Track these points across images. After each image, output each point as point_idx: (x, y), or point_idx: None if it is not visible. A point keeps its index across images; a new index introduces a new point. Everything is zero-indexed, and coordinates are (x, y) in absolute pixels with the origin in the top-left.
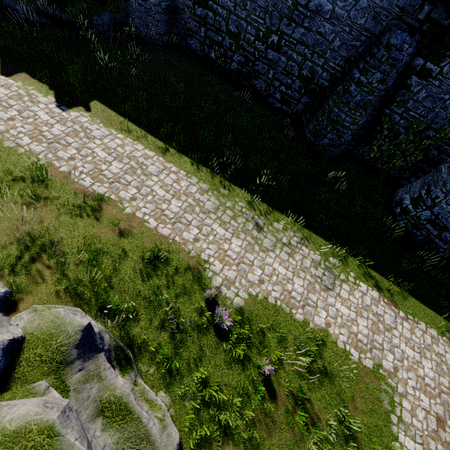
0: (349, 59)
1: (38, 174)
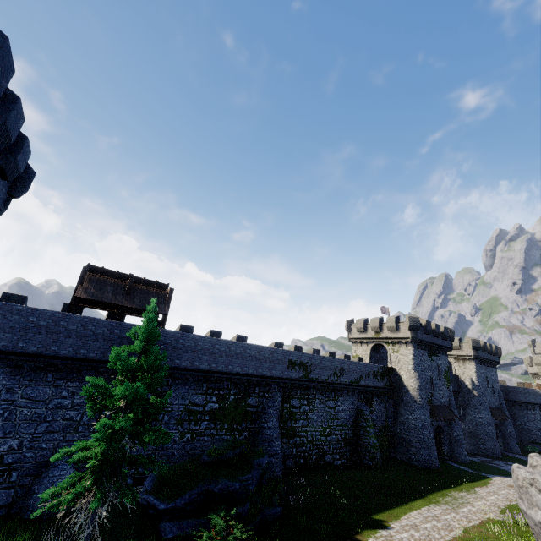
0: (353, 420)
1: None
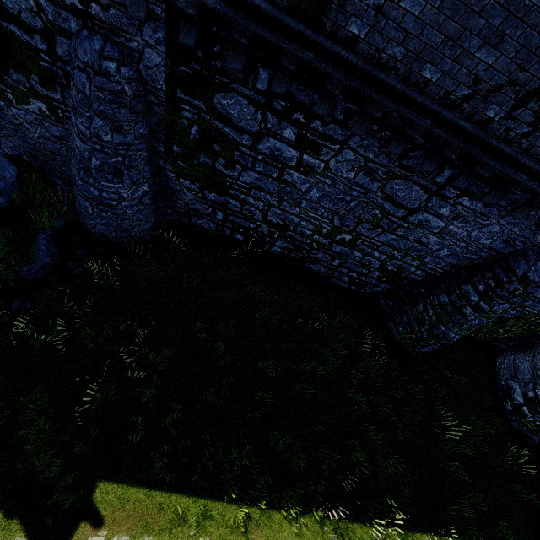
0: (457, 265)
1: None
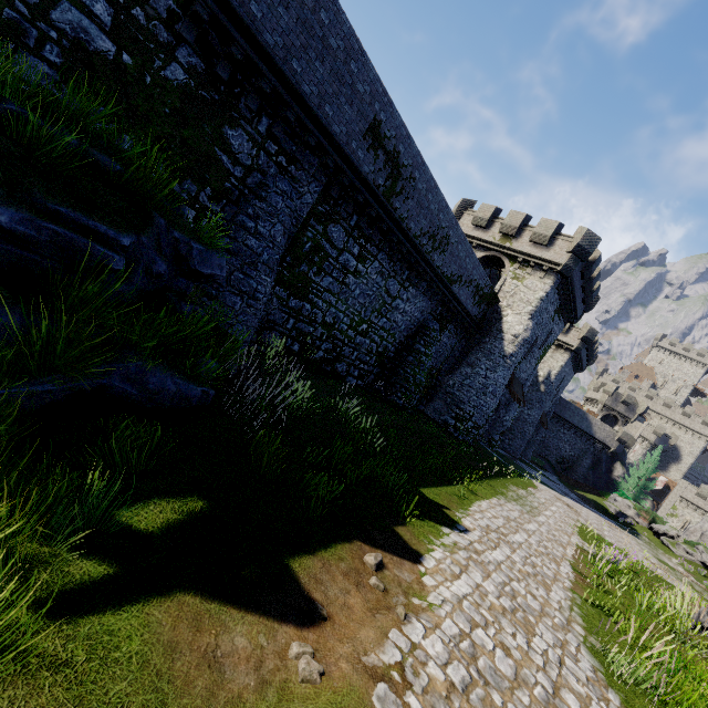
0: (407, 336)
1: (601, 605)
